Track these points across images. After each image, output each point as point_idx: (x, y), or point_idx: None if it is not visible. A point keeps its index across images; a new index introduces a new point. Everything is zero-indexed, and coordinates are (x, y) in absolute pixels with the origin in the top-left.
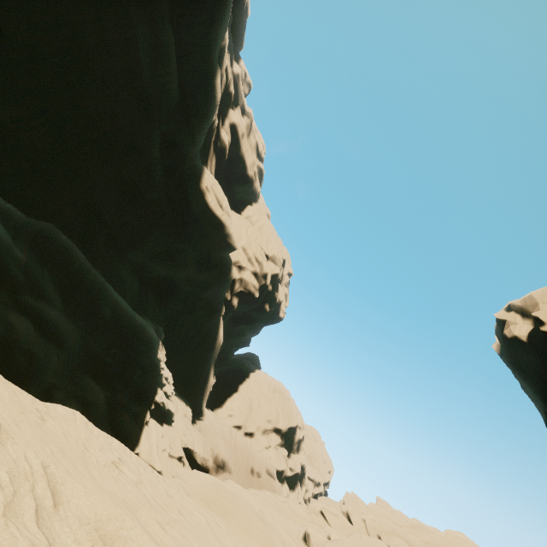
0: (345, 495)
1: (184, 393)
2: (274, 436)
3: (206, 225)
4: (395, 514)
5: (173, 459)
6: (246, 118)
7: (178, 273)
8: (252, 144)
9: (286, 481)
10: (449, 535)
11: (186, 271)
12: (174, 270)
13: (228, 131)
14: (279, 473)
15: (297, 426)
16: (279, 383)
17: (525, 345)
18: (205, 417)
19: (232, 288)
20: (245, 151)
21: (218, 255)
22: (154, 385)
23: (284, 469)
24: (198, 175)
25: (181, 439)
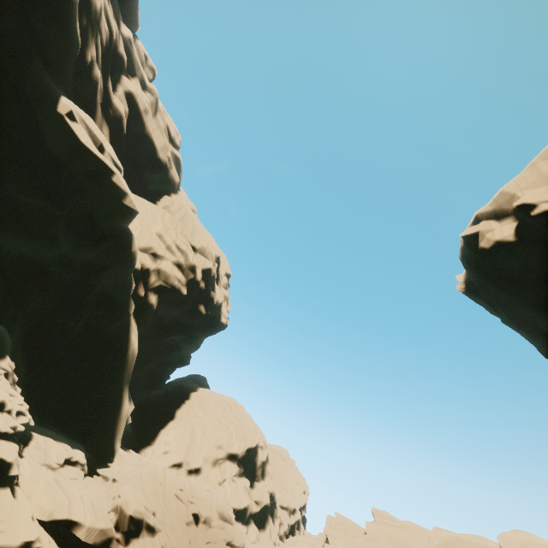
0: (327, 522)
1: (77, 433)
2: (229, 465)
3: (78, 175)
4: (408, 531)
5: None
6: (149, 94)
7: (43, 252)
8: (161, 125)
9: (253, 520)
10: (510, 544)
11: (57, 248)
12: (34, 246)
13: (123, 99)
14: (241, 513)
15: (258, 445)
16: (230, 398)
17: (513, 246)
18: (116, 461)
19: (146, 281)
20: (152, 131)
21: (108, 224)
22: None
23: (247, 505)
24: (51, 97)
25: (41, 507)
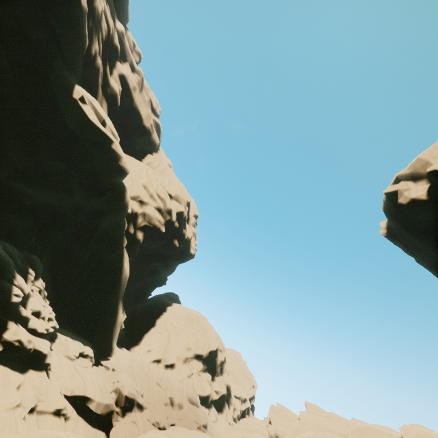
0: (270, 409)
1: (86, 334)
2: (196, 362)
3: (87, 144)
4: (331, 420)
5: (45, 415)
6: (136, 75)
7: (62, 202)
8: (145, 99)
9: (214, 405)
10: (408, 433)
11: (72, 198)
12: (56, 197)
13: (118, 80)
14: (204, 399)
15: (218, 349)
16: (197, 312)
17: (425, 204)
18: (114, 356)
19: (135, 222)
20: (139, 104)
21: (108, 180)
22: (0, 319)
23: (209, 394)
24: (69, 86)
25: (65, 386)
